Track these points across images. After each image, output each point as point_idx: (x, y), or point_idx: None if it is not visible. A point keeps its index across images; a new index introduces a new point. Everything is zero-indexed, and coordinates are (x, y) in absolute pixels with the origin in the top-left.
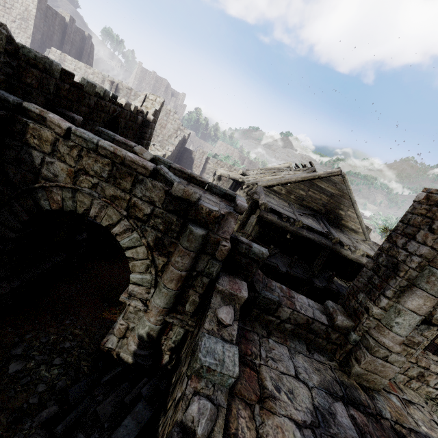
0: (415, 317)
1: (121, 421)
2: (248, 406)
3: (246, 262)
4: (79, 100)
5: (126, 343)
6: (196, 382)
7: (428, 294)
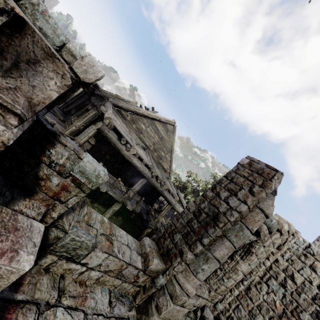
0: (217, 264)
1: None
2: None
3: (61, 183)
4: None
5: None
6: None
7: (232, 246)
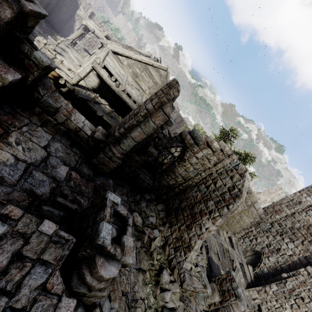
0: (132, 141)
1: None
2: None
3: (28, 63)
4: None
5: None
6: None
7: (142, 131)
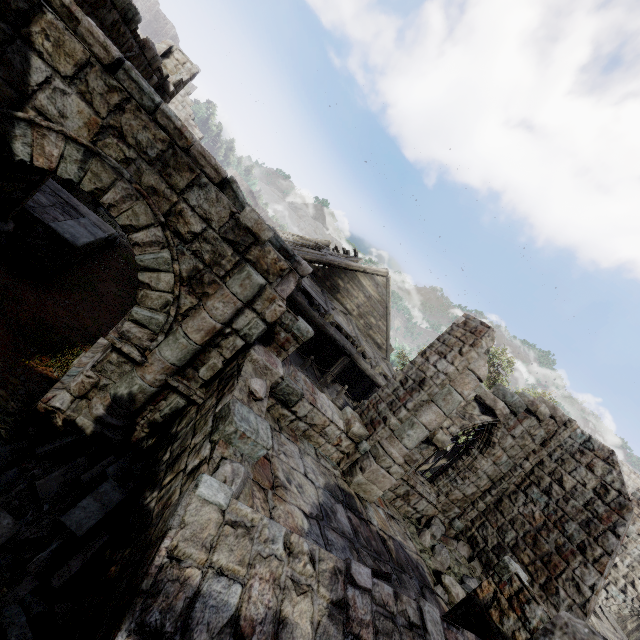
0: (424, 431)
1: (72, 504)
2: (262, 489)
3: (286, 337)
4: (94, 5)
5: (88, 406)
6: (225, 448)
7: (441, 411)
